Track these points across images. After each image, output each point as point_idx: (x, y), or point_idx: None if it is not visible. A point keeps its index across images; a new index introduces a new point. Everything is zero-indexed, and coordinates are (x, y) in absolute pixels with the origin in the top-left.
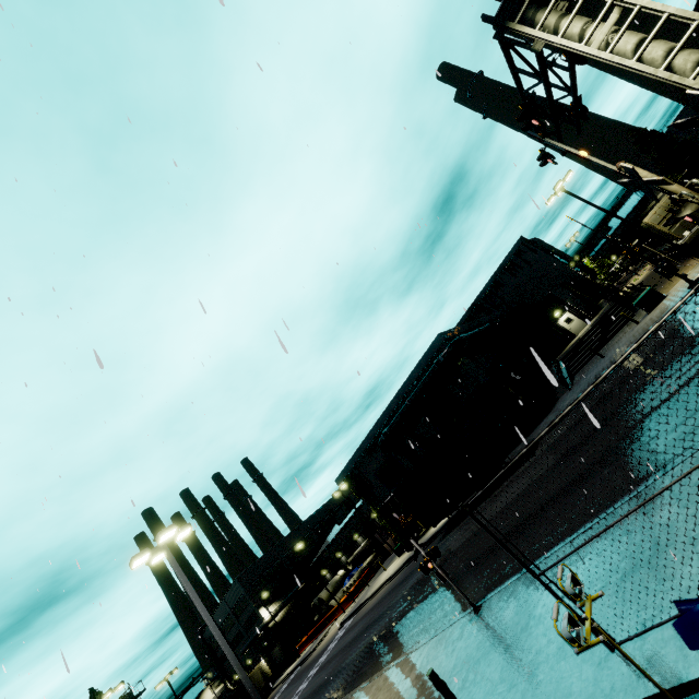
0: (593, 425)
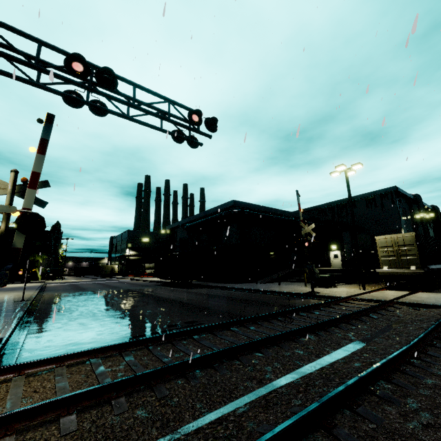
0: (173, 297)
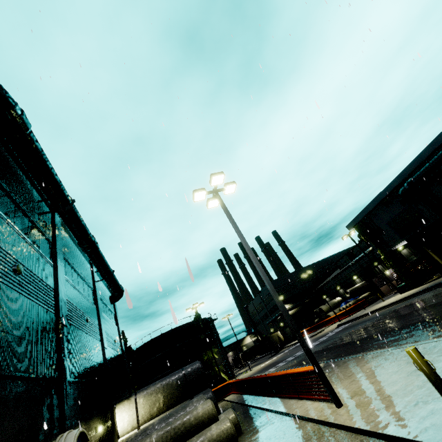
0: None
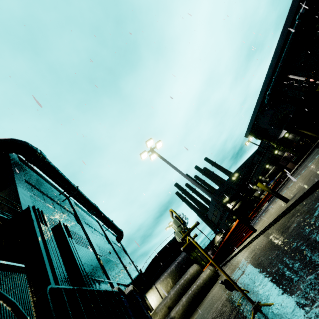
0: None
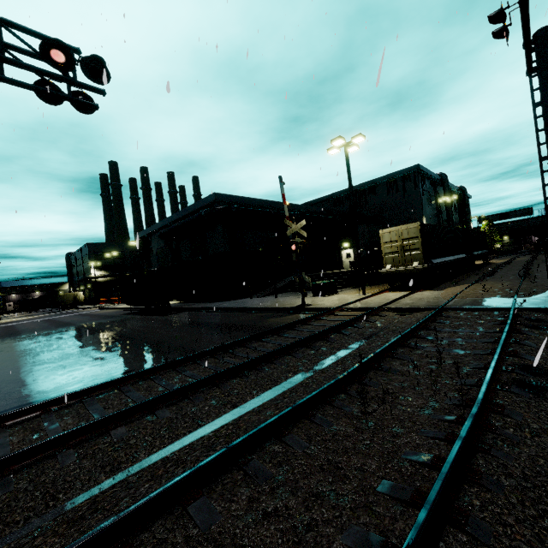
0: (129, 332)
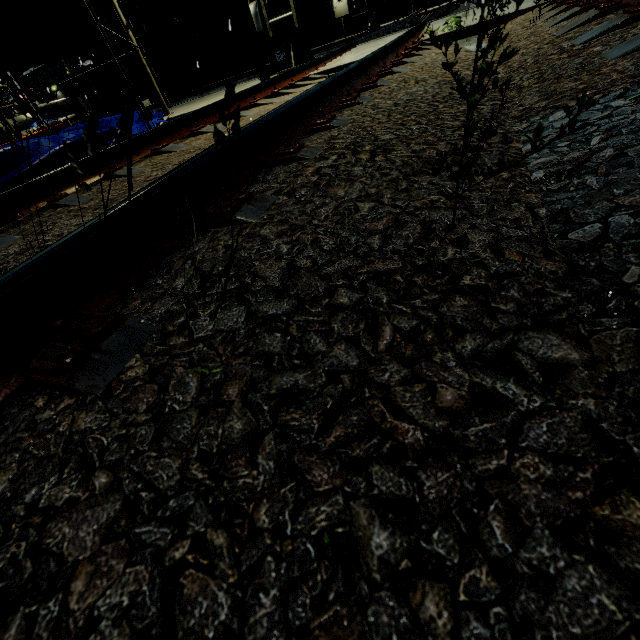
0: None
